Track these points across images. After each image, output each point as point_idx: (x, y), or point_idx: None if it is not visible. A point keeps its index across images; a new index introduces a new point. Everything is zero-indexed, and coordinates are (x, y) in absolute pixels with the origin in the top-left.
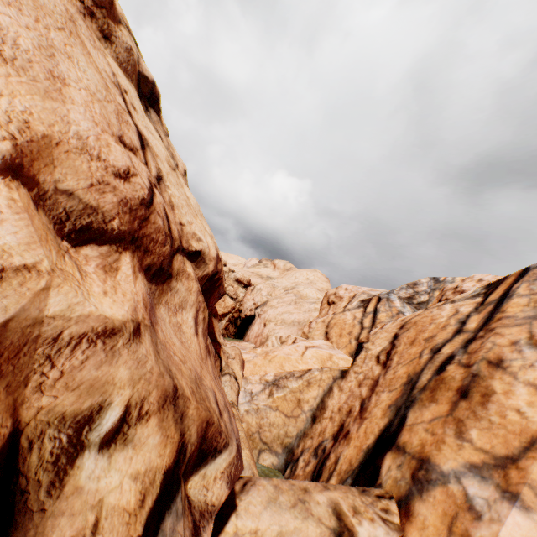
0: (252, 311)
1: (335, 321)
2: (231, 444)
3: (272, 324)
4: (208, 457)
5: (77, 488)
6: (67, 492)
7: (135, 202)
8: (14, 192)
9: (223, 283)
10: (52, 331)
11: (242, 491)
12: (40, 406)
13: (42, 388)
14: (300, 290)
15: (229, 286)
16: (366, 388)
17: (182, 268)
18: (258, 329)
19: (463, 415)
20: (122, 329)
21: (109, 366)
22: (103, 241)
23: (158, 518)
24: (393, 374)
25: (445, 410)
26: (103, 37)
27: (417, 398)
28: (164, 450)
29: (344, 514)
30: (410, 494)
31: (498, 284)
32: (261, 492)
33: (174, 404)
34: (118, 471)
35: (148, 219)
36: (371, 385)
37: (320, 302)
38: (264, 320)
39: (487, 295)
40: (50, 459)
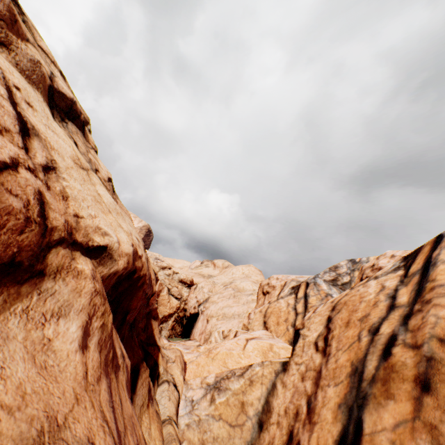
0: (195, 309)
1: (271, 310)
2: None
3: (214, 319)
4: None
5: None
6: None
7: None
8: None
9: (152, 282)
10: None
11: None
12: None
13: None
14: (238, 284)
15: (173, 287)
16: (309, 381)
17: (68, 264)
18: (201, 326)
19: (435, 418)
20: None
21: None
22: None
23: None
24: (336, 363)
25: (408, 411)
26: None
27: (369, 394)
28: None
29: None
30: None
31: (415, 254)
32: None
33: None
34: None
35: None
36: (314, 378)
37: (256, 293)
38: (207, 317)
39: (408, 267)
40: None
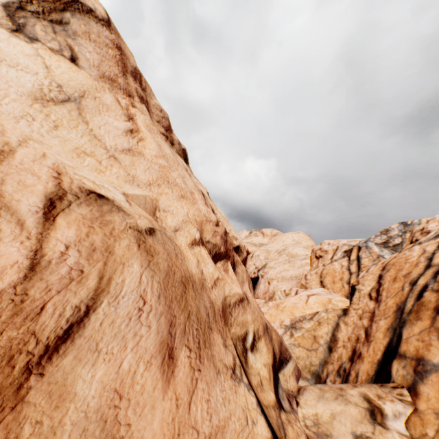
0: (255, 274)
1: (326, 271)
2: (292, 357)
3: (274, 281)
4: (283, 363)
5: (251, 365)
6: (249, 366)
7: (223, 235)
8: (206, 250)
9: None
10: (228, 302)
11: (299, 394)
12: (232, 332)
13: (231, 325)
14: (290, 251)
15: None
16: (366, 319)
17: (236, 259)
18: (263, 287)
19: None
20: (244, 297)
21: (245, 314)
22: (221, 258)
23: (276, 387)
24: (385, 305)
25: (427, 324)
26: (171, 145)
27: (406, 320)
28: (269, 355)
29: (372, 399)
30: (415, 382)
31: None
32: (311, 393)
33: (267, 332)
34: (259, 362)
35: (226, 240)
36: (369, 317)
37: (308, 257)
38: (267, 280)
39: None
40: (241, 353)
